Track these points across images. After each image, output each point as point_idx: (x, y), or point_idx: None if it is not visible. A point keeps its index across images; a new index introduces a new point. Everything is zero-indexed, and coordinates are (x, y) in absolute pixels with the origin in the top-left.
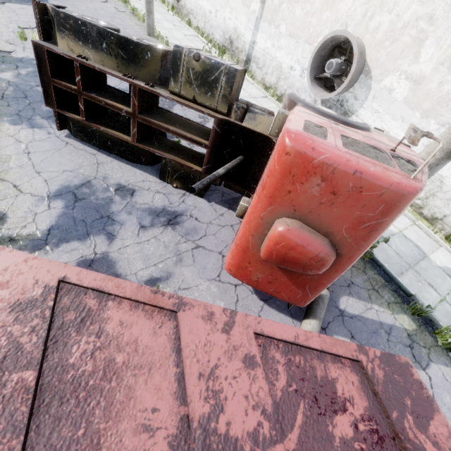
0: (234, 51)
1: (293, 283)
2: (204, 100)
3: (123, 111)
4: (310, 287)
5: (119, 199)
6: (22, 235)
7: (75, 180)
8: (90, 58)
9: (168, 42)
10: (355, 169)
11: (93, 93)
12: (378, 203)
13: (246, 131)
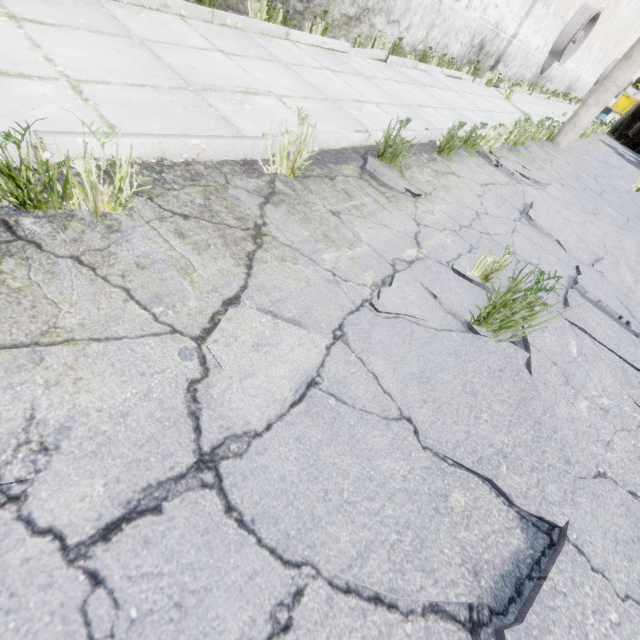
0: (480, 60)
1: None
2: None
3: None
4: None
5: None
6: None
7: None
8: None
9: None
10: None
11: None
12: None
13: None
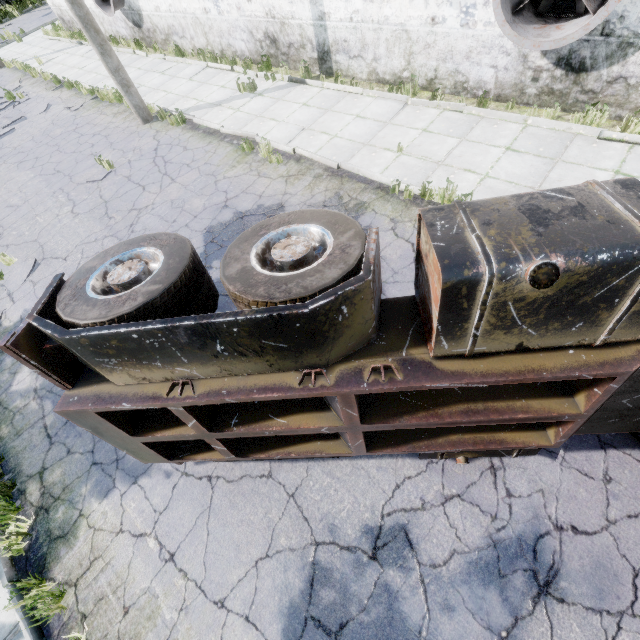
0: (286, 53)
1: None
2: (555, 340)
3: (322, 430)
4: None
5: (398, 576)
6: None
7: (291, 579)
8: (193, 374)
9: (182, 114)
10: None
11: (230, 419)
12: None
13: None
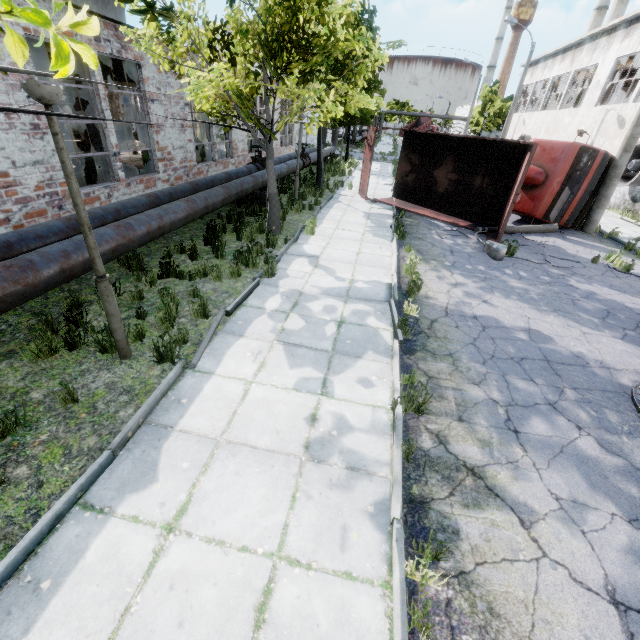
0: None
1: (529, 199)
2: None
3: None
4: (537, 199)
5: None
6: None
7: None
8: None
9: None
10: (550, 141)
11: None
12: (559, 150)
13: None
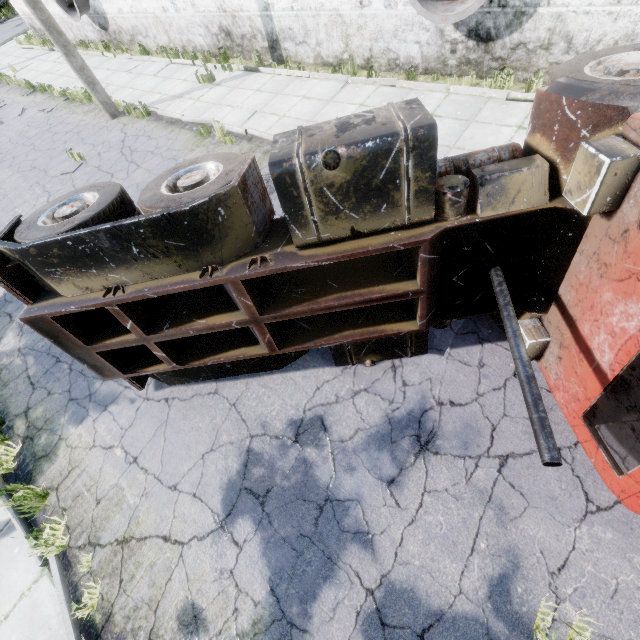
0: (240, 44)
1: None
2: (375, 223)
3: (233, 325)
4: None
5: (314, 451)
6: (245, 630)
7: (230, 464)
8: (124, 281)
9: (146, 107)
10: None
11: (163, 325)
12: None
13: (494, 225)
